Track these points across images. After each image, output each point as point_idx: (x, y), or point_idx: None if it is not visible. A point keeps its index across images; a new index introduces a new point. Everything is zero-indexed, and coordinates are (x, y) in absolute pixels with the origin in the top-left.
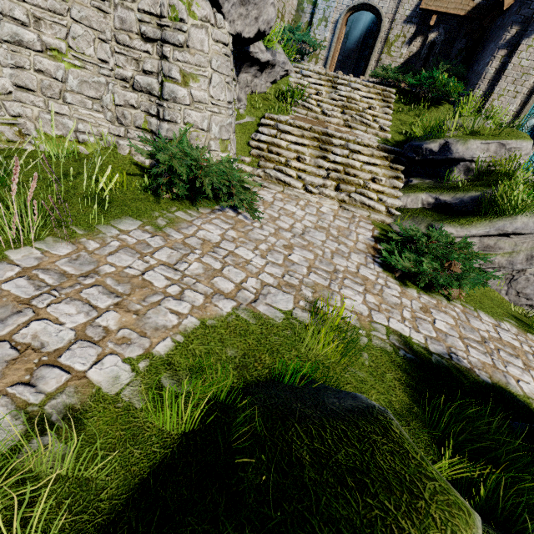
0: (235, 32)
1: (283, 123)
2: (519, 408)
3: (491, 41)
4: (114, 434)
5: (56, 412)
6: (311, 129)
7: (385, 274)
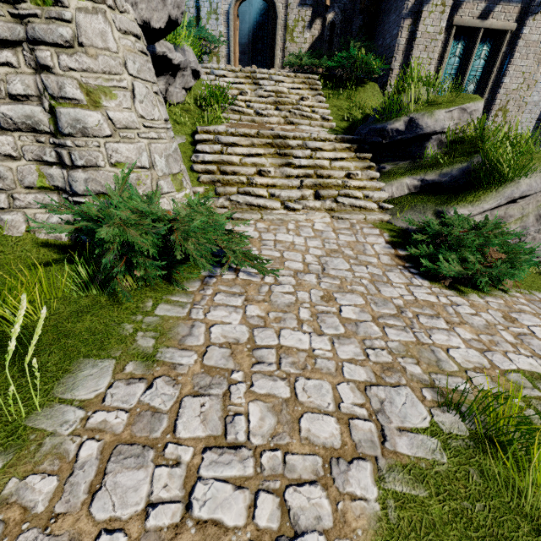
0: (141, 21)
1: (222, 134)
2: None
3: (388, 13)
4: None
5: None
6: (259, 135)
7: (436, 286)
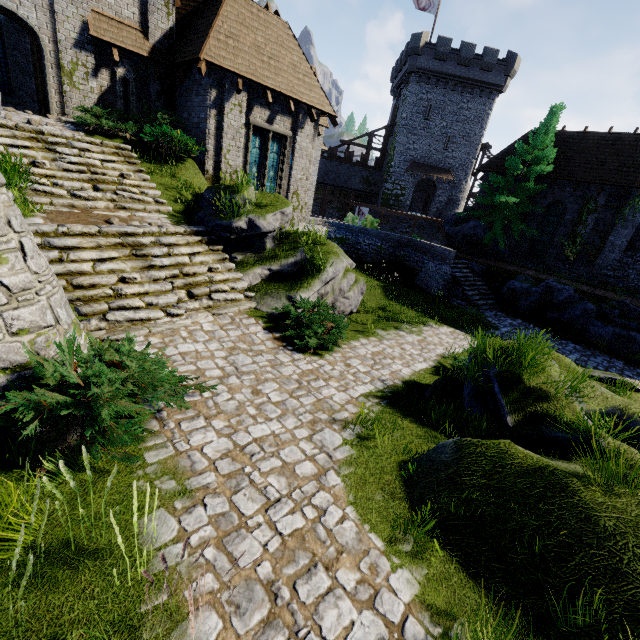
0: None
1: (49, 234)
2: (417, 385)
3: (189, 92)
4: (445, 591)
5: (436, 628)
6: (102, 233)
7: (307, 356)
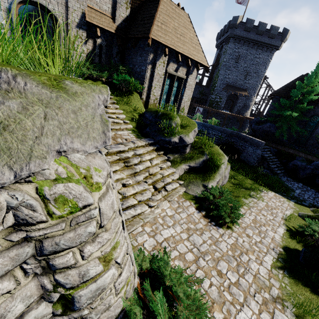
0: None
1: None
2: (290, 251)
3: (135, 53)
4: None
5: None
6: (108, 153)
7: (225, 230)
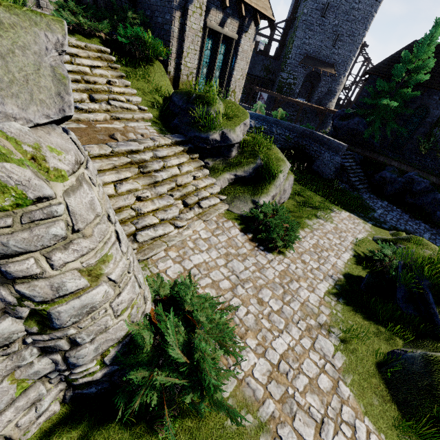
0: None
1: None
2: (352, 278)
3: None
4: None
5: None
6: (114, 153)
7: (275, 255)
